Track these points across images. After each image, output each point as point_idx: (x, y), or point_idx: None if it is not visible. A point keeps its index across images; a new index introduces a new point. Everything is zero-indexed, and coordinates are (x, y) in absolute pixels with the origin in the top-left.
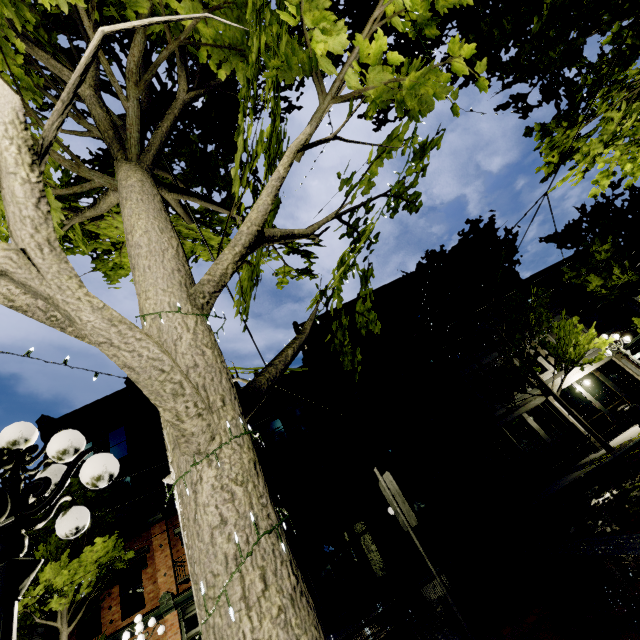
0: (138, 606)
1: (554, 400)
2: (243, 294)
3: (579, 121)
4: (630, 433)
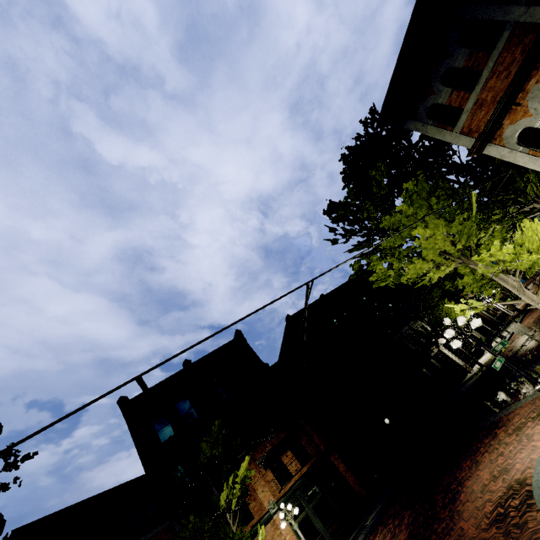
0: (248, 519)
1: (443, 349)
2: (478, 286)
3: (482, 231)
4: (483, 360)
